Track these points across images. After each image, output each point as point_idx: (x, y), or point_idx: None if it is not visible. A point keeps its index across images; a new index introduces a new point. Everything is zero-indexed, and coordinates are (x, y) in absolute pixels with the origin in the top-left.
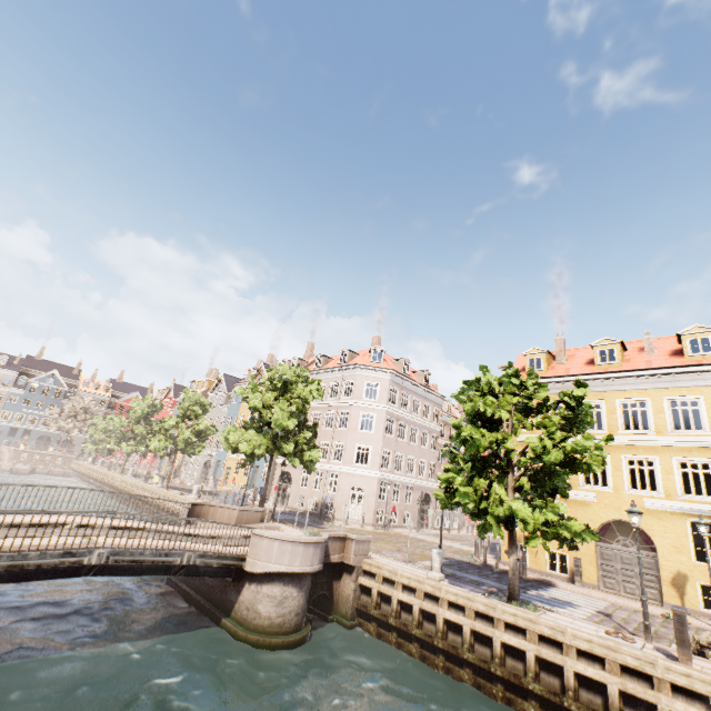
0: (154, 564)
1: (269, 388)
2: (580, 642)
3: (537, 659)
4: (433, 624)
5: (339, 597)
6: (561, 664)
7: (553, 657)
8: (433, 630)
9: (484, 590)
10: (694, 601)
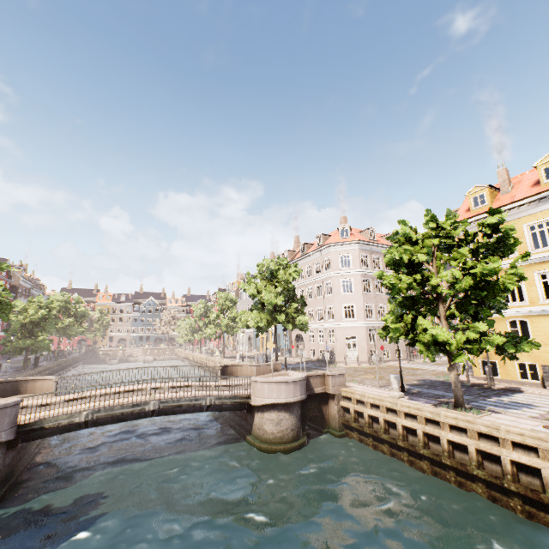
0: (192, 406)
1: (261, 278)
2: (513, 436)
3: (478, 451)
4: (397, 430)
5: (329, 416)
6: (498, 454)
7: (490, 449)
8: (397, 434)
9: (439, 401)
10: None
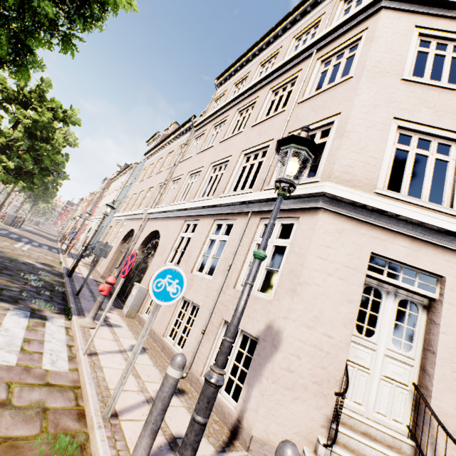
0: None
1: None
2: None
3: None
4: None
5: None
6: None
7: None
8: None
9: None
10: None
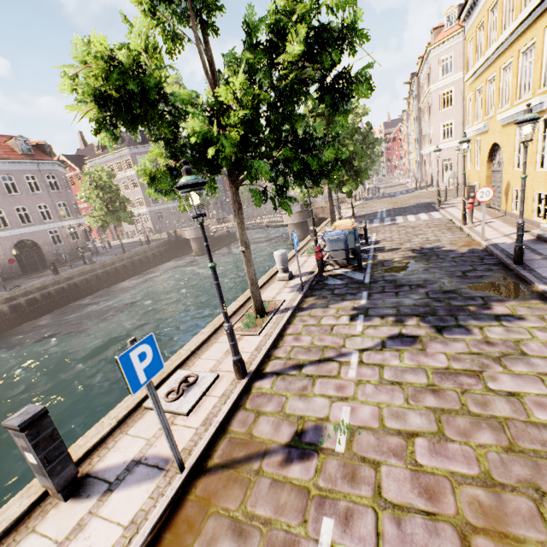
0: (263, 226)
1: None
2: None
3: None
4: None
5: None
6: None
7: None
8: None
9: None
10: (509, 205)
